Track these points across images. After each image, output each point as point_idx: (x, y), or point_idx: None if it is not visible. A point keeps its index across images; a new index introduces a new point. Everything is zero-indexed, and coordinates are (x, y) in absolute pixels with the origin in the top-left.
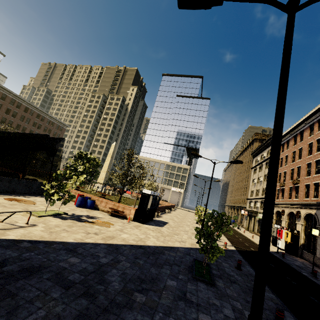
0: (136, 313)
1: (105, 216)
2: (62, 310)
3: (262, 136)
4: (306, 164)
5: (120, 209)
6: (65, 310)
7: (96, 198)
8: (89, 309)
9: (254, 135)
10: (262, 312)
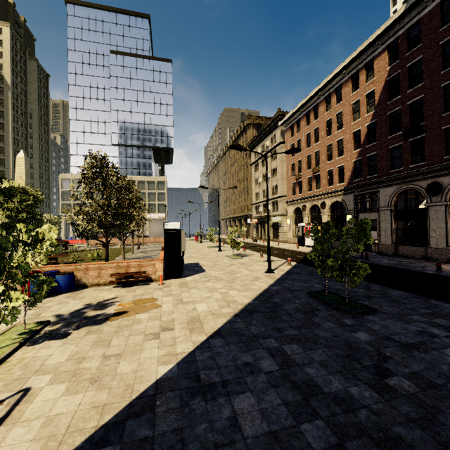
0: None
1: (117, 292)
2: None
3: (256, 120)
4: (326, 147)
5: (133, 270)
6: None
7: (70, 267)
8: None
9: (246, 119)
10: None
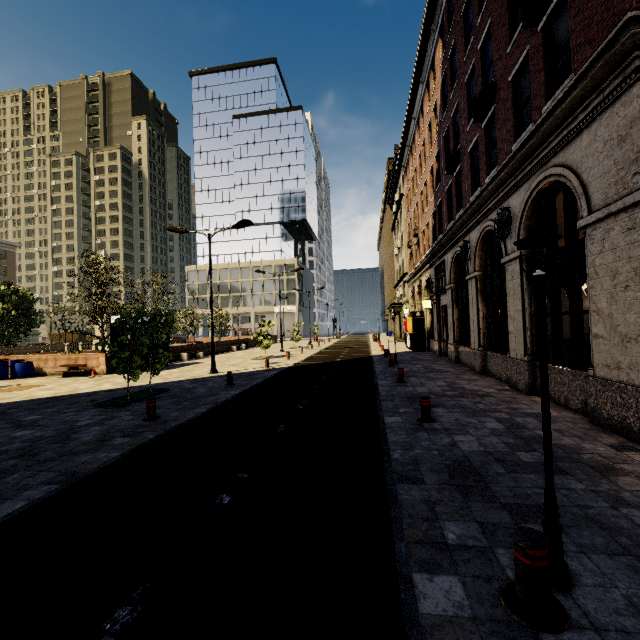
0: None
1: (45, 380)
2: None
3: None
4: (421, 196)
5: (81, 363)
6: None
7: (35, 357)
8: None
9: (387, 165)
10: None
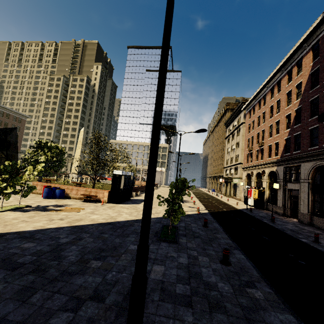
0: (88, 276)
1: (76, 203)
2: (3, 288)
3: (233, 106)
4: (269, 127)
5: (92, 194)
6: (7, 287)
7: (65, 187)
8: (35, 282)
9: (226, 105)
10: (147, 238)
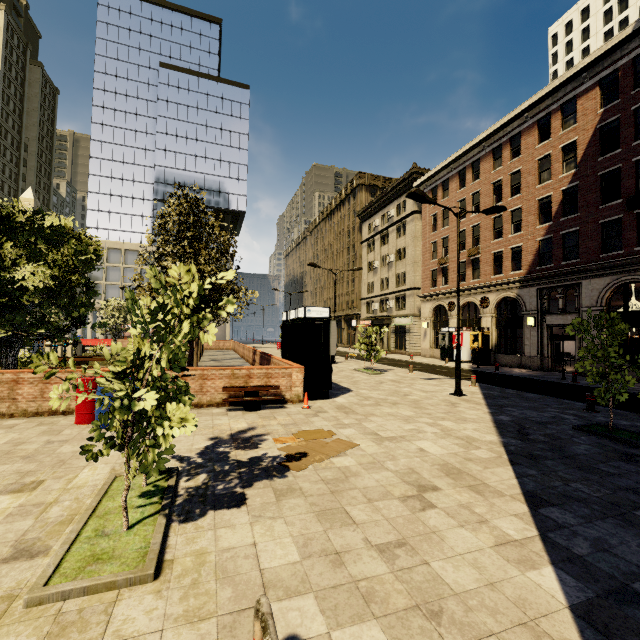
0: None
1: (245, 419)
2: None
3: (371, 180)
4: (492, 219)
5: (257, 383)
6: None
7: None
8: None
9: (357, 178)
10: None
